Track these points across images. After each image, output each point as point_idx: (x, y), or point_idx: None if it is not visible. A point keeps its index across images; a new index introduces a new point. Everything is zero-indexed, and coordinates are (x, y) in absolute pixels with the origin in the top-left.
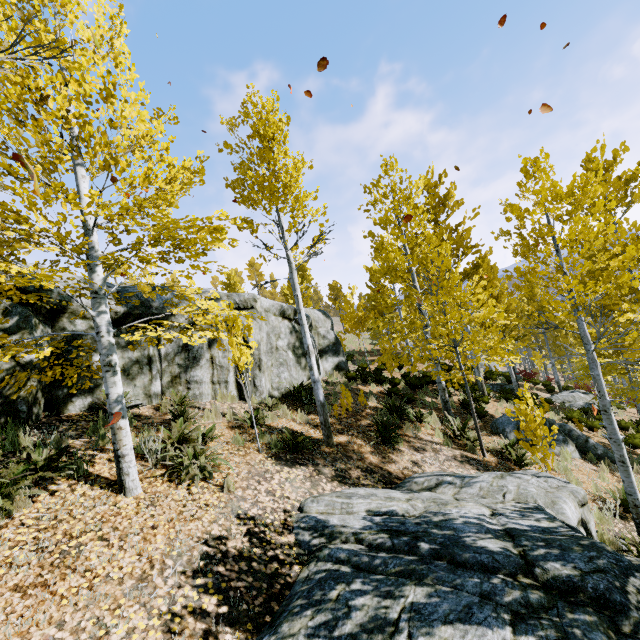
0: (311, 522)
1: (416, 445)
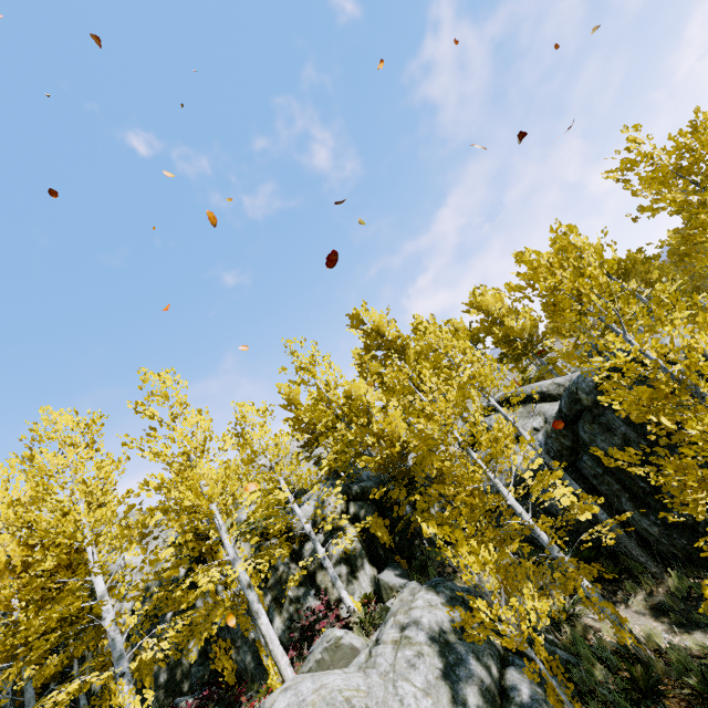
0: None
1: None
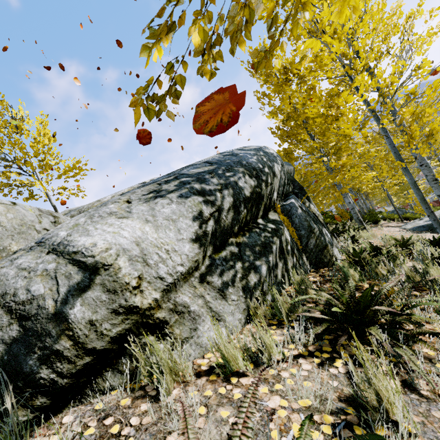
0: (415, 227)
1: (382, 223)
